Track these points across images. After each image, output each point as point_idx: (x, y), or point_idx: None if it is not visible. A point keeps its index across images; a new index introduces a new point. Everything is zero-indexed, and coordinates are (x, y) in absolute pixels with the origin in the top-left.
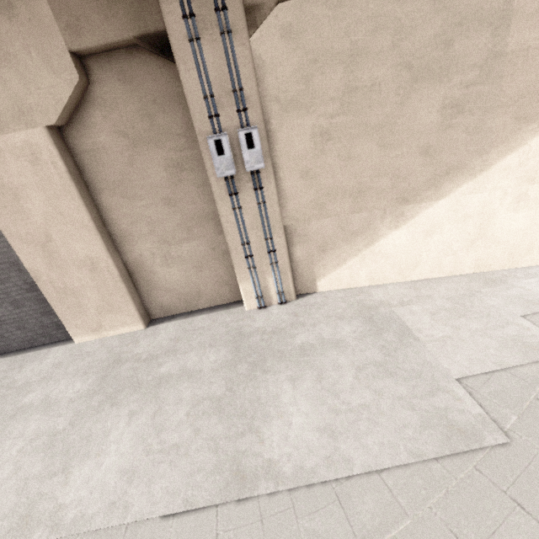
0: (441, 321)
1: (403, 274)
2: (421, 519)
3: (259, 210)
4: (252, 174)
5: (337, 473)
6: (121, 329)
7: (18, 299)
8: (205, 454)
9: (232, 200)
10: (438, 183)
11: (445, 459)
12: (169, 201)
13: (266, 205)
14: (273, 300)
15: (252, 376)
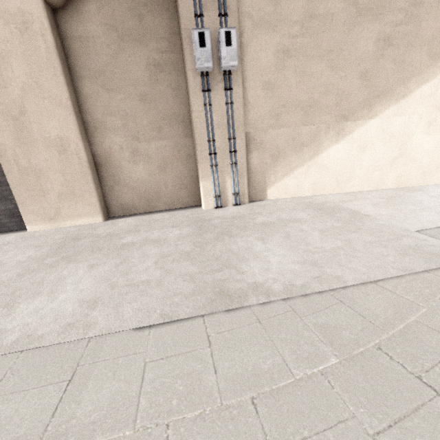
0: (383, 207)
1: (340, 186)
2: (436, 307)
3: (227, 110)
4: (225, 75)
5: (331, 286)
6: (79, 220)
7: None
8: (181, 284)
9: (205, 96)
10: (371, 104)
11: (435, 271)
12: (145, 98)
13: (233, 106)
14: (229, 201)
15: (219, 239)
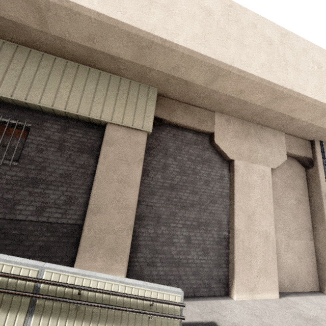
0: None
1: None
2: None
3: None
4: None
5: None
6: (266, 294)
7: (207, 247)
8: None
9: None
10: None
11: None
12: (293, 215)
13: None
14: None
15: None
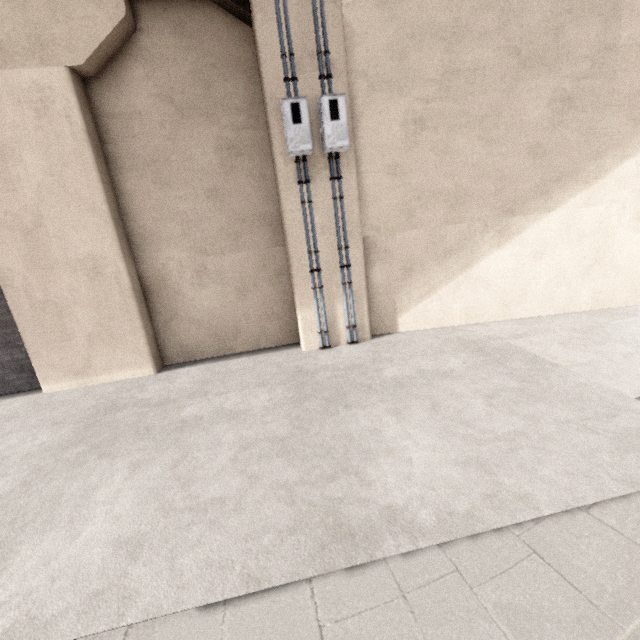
0: (577, 348)
1: (507, 310)
2: None
3: (335, 208)
4: (330, 158)
5: (515, 516)
6: (119, 373)
7: None
8: (273, 507)
9: (302, 189)
10: (548, 190)
11: None
12: (215, 194)
13: (343, 202)
14: (341, 337)
15: (330, 412)
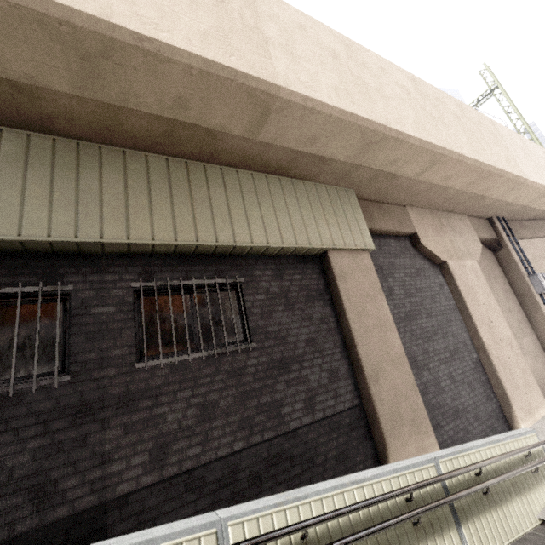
0: None
1: None
2: None
3: None
4: None
5: None
6: (540, 411)
7: (470, 380)
8: None
9: None
10: None
11: None
12: (509, 310)
13: None
14: None
15: None
